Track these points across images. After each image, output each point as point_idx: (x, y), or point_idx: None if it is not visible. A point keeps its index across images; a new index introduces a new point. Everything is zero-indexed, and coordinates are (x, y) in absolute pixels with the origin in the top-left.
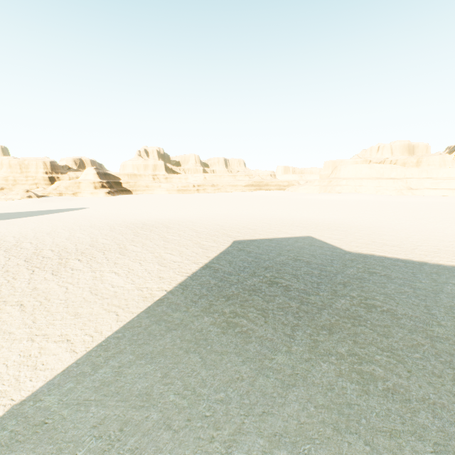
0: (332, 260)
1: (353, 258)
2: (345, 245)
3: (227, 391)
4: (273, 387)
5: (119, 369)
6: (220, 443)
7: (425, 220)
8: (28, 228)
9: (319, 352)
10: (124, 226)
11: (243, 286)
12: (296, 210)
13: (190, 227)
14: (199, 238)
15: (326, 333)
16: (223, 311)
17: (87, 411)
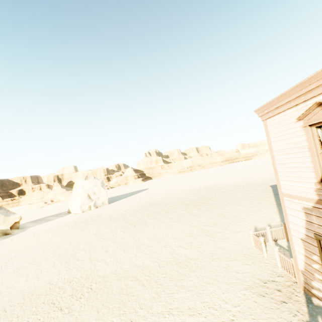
0: None
1: None
2: None
3: None
4: None
5: None
6: None
7: None
8: (148, 198)
9: None
10: (193, 190)
11: None
12: None
13: (230, 185)
14: (247, 188)
15: None
16: None
17: None
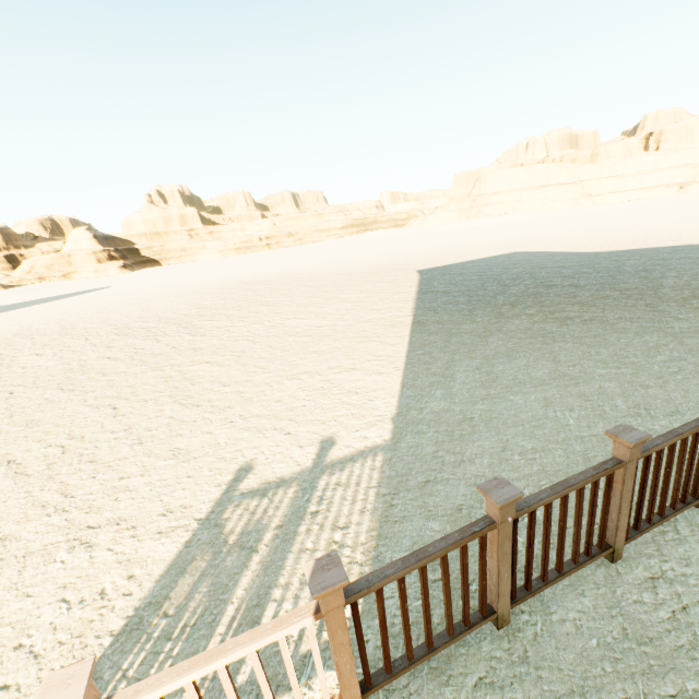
0: (590, 261)
1: (615, 255)
2: (583, 249)
3: (663, 354)
4: None
5: (480, 370)
6: None
7: (648, 219)
8: (52, 314)
9: None
10: (214, 288)
11: (512, 295)
12: (453, 239)
13: (323, 273)
14: (360, 277)
15: (698, 301)
16: (527, 313)
17: (510, 401)
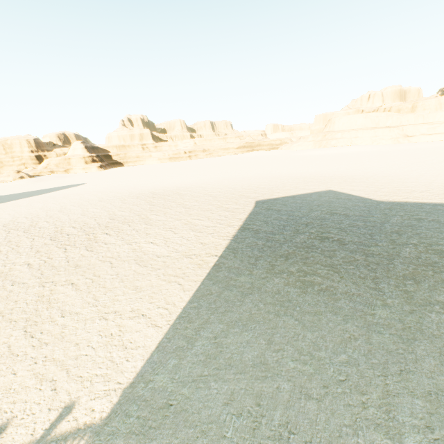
0: (369, 211)
1: (389, 207)
2: (373, 195)
3: (347, 352)
4: (393, 343)
5: (215, 340)
6: (375, 409)
7: (437, 165)
8: (36, 208)
9: (418, 303)
10: (133, 197)
11: (294, 244)
12: (300, 167)
13: (202, 192)
14: (218, 202)
15: (412, 282)
16: (290, 271)
17: (209, 388)
